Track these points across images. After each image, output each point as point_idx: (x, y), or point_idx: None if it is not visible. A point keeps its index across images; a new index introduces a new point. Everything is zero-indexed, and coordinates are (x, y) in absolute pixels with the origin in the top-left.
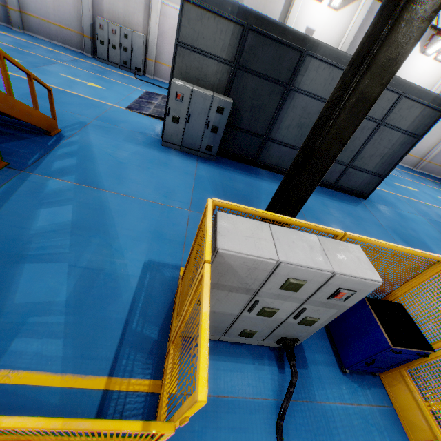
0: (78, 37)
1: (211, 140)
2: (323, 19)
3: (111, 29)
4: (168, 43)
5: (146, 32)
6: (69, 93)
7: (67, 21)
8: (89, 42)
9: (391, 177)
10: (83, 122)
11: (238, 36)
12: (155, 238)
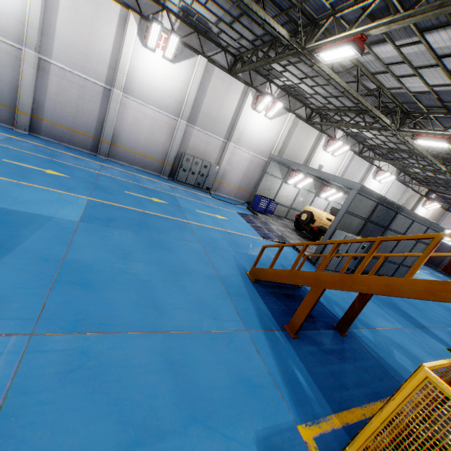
0: (158, 164)
1: (351, 264)
2: (328, 160)
3: (195, 162)
4: (232, 170)
5: (217, 163)
6: (232, 233)
7: (153, 152)
8: (170, 168)
9: None
10: (281, 265)
11: (373, 206)
12: (433, 357)
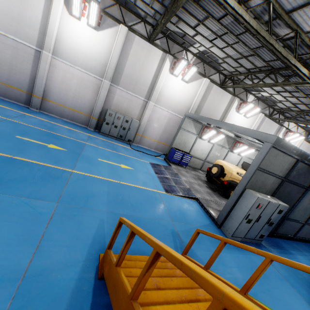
0: (85, 117)
1: (265, 230)
2: (241, 121)
3: (117, 116)
4: (152, 125)
5: (139, 119)
6: (126, 186)
7: (81, 107)
8: (95, 121)
9: None
10: (173, 231)
11: (291, 164)
12: None
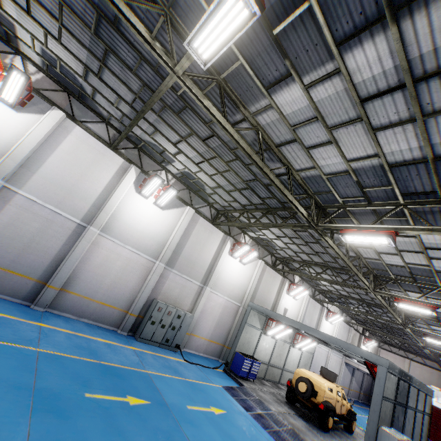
0: (119, 314)
1: None
2: (291, 303)
3: (167, 311)
4: (205, 317)
5: (190, 310)
6: None
7: (116, 299)
8: (133, 320)
9: (360, 419)
10: None
11: (396, 383)
12: None
